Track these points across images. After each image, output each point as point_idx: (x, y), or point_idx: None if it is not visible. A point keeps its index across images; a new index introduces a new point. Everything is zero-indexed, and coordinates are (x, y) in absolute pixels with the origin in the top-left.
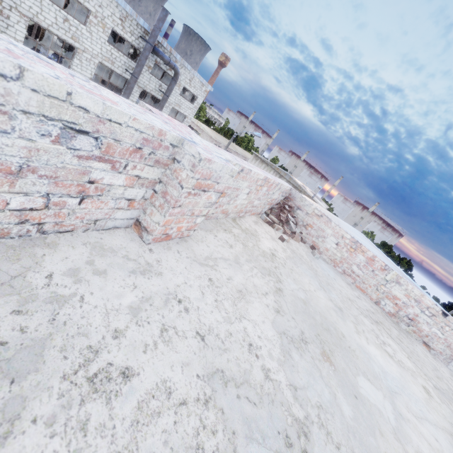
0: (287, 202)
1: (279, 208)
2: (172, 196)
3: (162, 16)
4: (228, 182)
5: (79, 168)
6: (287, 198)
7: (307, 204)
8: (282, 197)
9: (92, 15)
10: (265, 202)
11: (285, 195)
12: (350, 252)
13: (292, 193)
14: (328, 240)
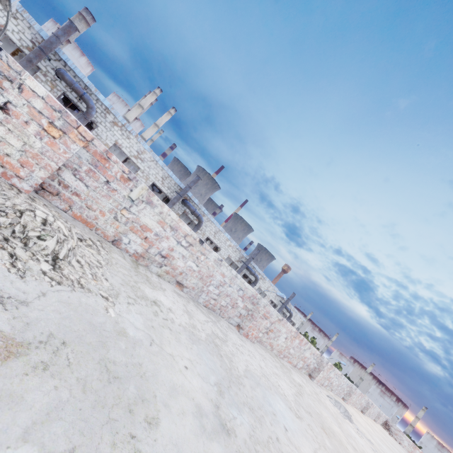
0: (386, 422)
1: (384, 424)
2: (379, 417)
3: (293, 296)
4: (383, 416)
5: (376, 413)
6: (386, 421)
7: (394, 425)
8: (385, 420)
9: (266, 295)
10: (382, 420)
11: (385, 419)
12: (413, 448)
13: (388, 419)
14: (405, 441)
